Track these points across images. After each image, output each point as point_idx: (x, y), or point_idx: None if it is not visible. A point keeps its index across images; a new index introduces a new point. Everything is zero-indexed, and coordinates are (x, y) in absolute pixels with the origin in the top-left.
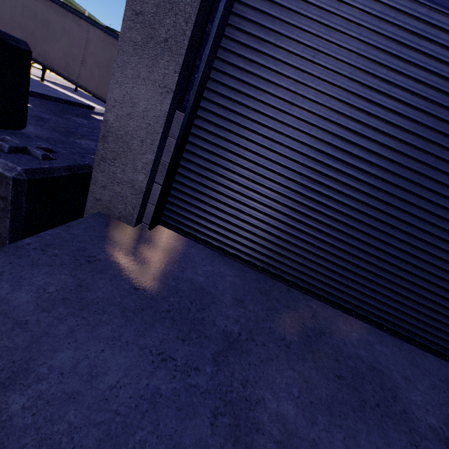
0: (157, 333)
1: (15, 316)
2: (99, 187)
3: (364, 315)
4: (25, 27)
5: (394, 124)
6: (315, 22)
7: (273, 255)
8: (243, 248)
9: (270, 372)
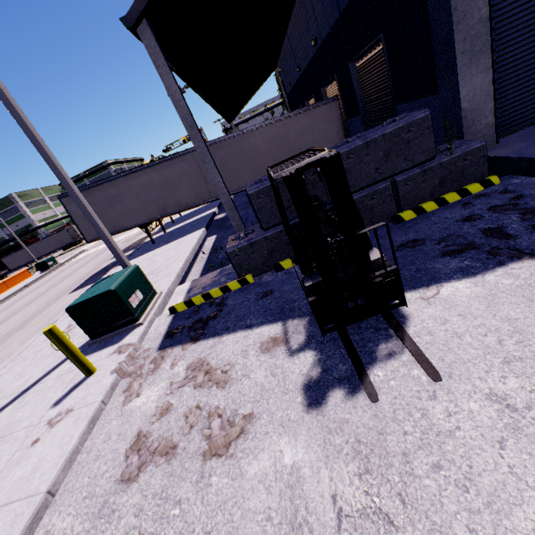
0: None
1: None
2: None
3: None
4: (152, 199)
5: None
6: None
7: None
8: None
9: None
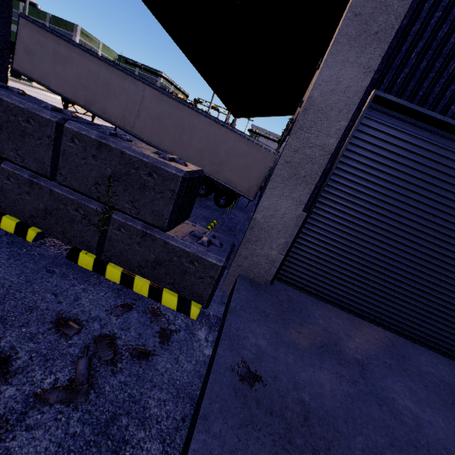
0: (327, 361)
1: (269, 353)
2: (242, 258)
3: (424, 342)
4: (88, 87)
5: (445, 219)
6: (393, 161)
7: (357, 300)
8: (335, 295)
9: (390, 383)
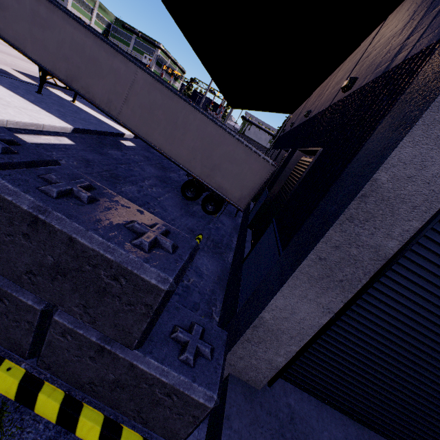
0: None
1: None
2: (236, 357)
3: None
4: (71, 60)
5: None
6: None
7: (371, 411)
8: (344, 401)
9: None
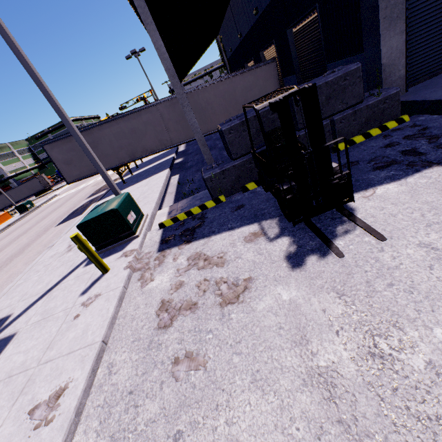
0: None
1: None
2: None
3: None
4: (123, 145)
5: None
6: None
7: None
8: (439, 67)
9: None
